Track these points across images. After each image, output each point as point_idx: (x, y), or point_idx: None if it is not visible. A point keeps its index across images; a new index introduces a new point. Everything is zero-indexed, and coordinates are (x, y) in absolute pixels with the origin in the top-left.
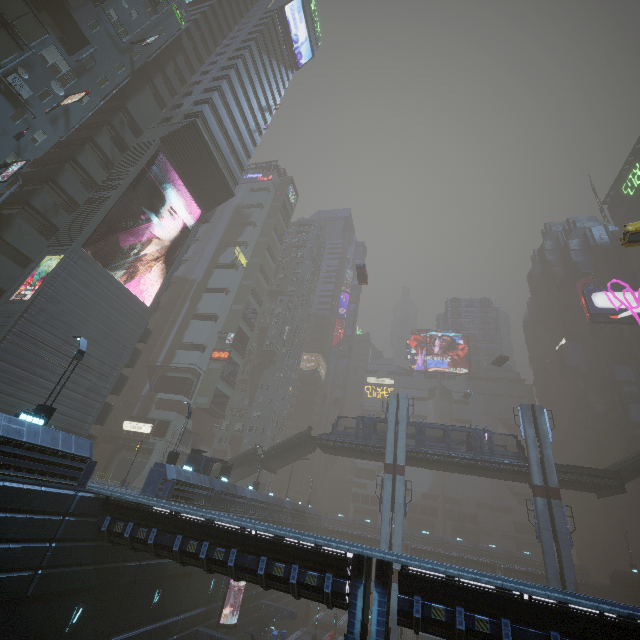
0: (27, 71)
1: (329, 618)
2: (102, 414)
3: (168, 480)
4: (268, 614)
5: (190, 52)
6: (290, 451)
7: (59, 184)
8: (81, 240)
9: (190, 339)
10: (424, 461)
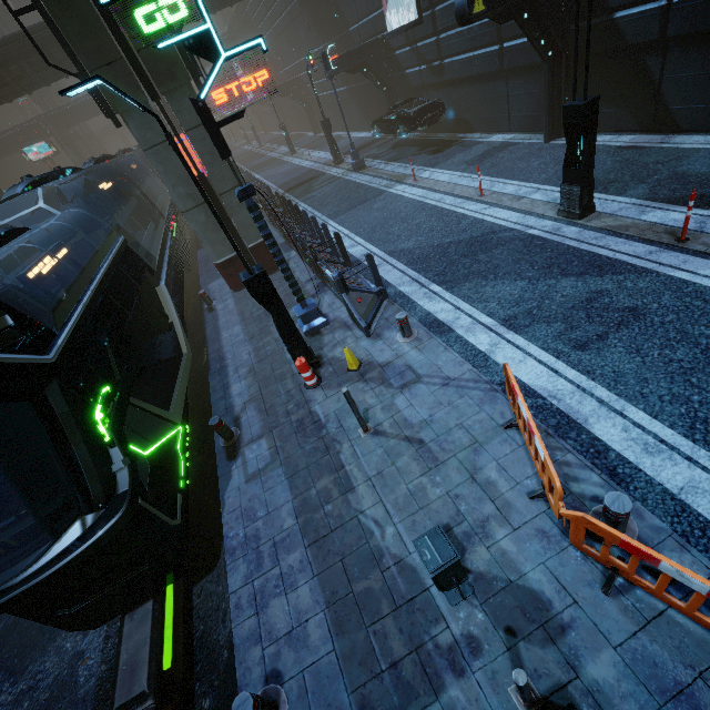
0: None
1: None
2: None
3: None
4: None
5: None
6: None
7: None
8: None
9: None
10: None
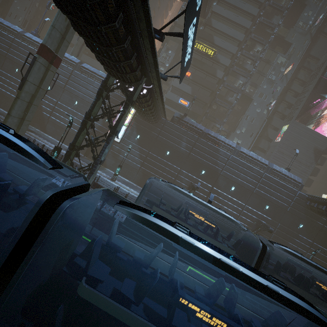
0: (273, 71)
1: None
2: (308, 183)
3: None
4: None
5: None
6: None
7: (285, 100)
8: (294, 117)
9: None
10: None
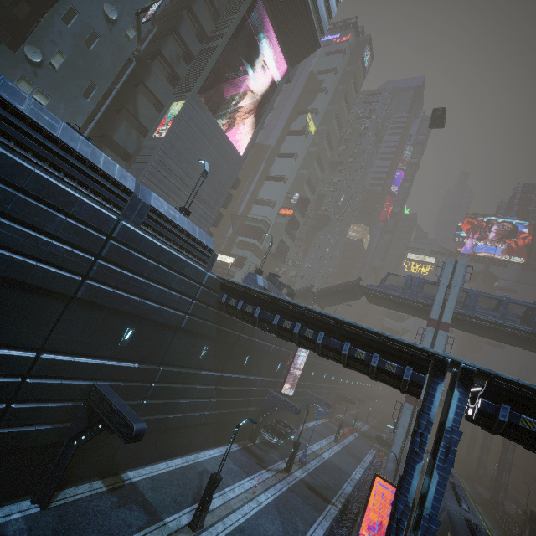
0: None
1: (347, 420)
2: None
3: (258, 285)
4: (310, 400)
5: None
6: (339, 294)
7: (180, 34)
8: (197, 87)
9: (263, 196)
10: (470, 324)
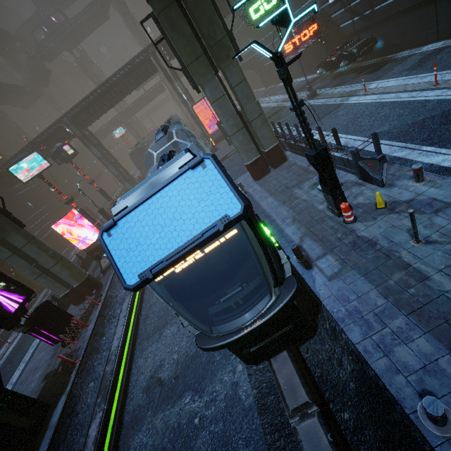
0: None
1: None
2: None
3: None
4: None
5: None
6: None
7: None
8: None
9: None
10: None
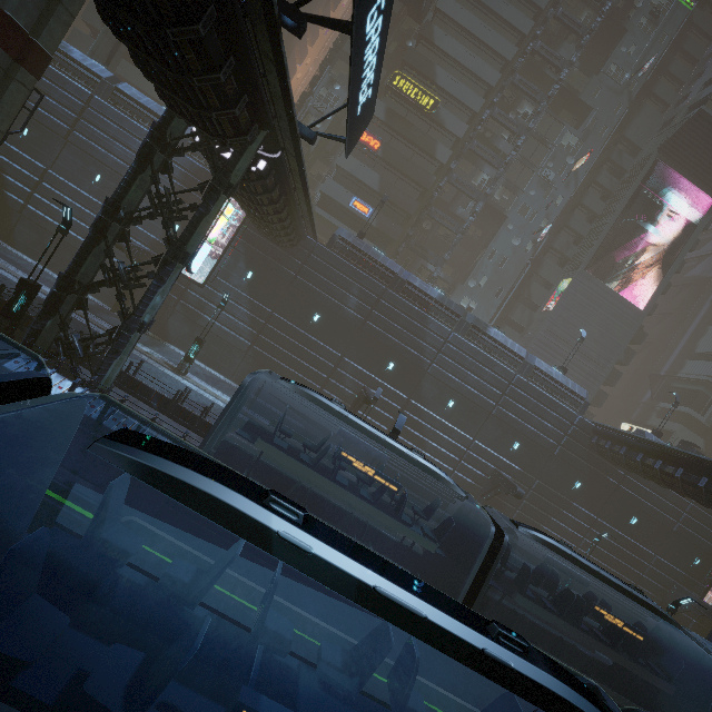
0: (552, 161)
1: None
2: (598, 399)
3: None
4: None
5: (704, 22)
6: None
7: (570, 227)
8: (584, 264)
9: (705, 348)
10: None
